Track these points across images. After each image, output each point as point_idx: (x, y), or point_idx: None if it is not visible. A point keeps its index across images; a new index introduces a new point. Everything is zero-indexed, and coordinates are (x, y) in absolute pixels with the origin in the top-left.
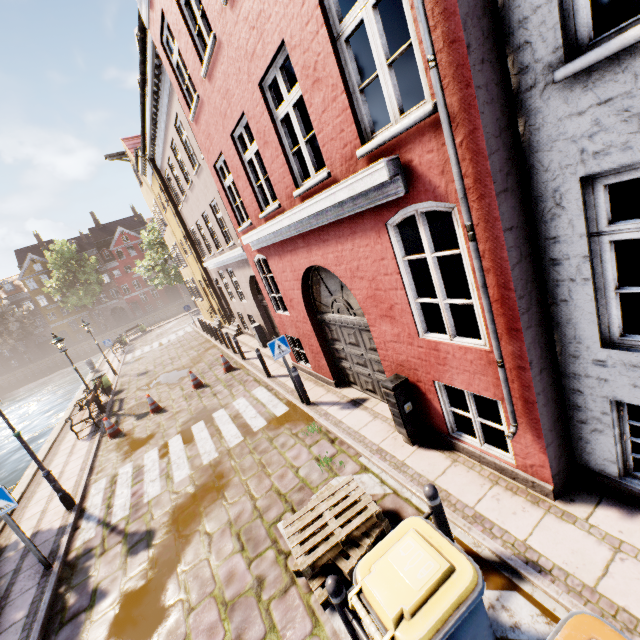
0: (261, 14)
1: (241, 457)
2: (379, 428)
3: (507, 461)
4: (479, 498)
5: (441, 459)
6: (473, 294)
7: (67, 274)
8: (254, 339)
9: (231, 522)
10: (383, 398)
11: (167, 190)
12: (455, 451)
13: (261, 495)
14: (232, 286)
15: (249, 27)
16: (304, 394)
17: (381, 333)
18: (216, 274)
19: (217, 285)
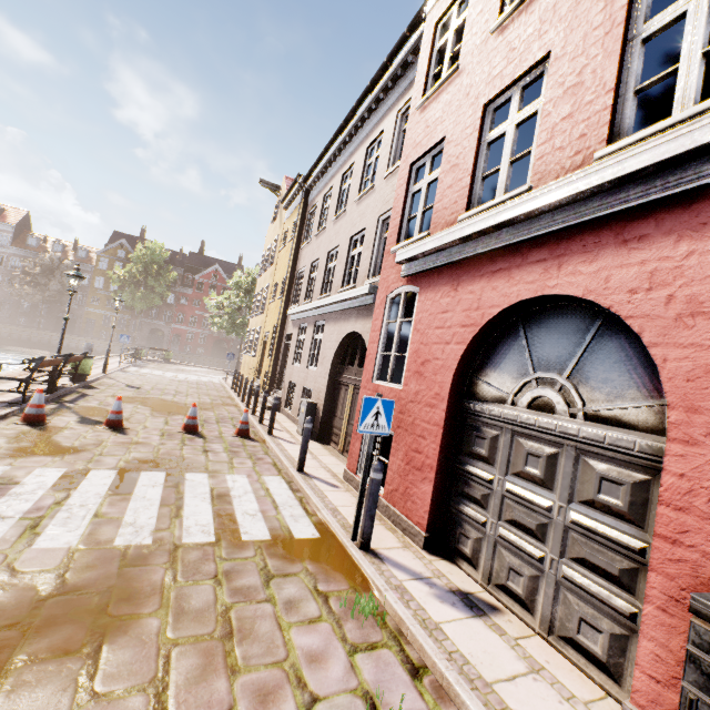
0: None
1: (192, 576)
2: None
3: None
4: None
5: None
6: None
7: (141, 272)
8: (291, 422)
9: None
10: (550, 630)
11: (302, 224)
12: None
13: None
14: (308, 344)
15: None
16: (369, 523)
17: None
18: (295, 327)
19: (286, 342)
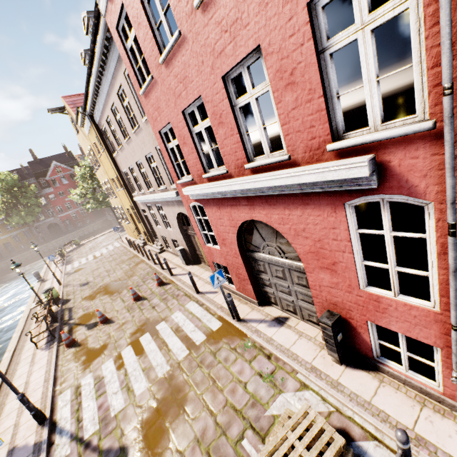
0: (237, 21)
1: (191, 371)
2: (307, 346)
3: (432, 387)
4: (415, 420)
5: (369, 379)
6: (431, 269)
7: (10, 198)
8: (176, 257)
9: (198, 439)
10: (303, 319)
11: (103, 140)
12: (378, 371)
13: (219, 411)
14: (159, 217)
15: (221, 30)
16: (236, 313)
17: (318, 279)
18: (144, 206)
19: (144, 214)
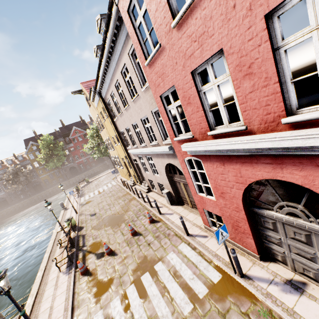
0: None
1: None
2: None
3: None
4: None
5: None
6: None
7: (48, 151)
8: (160, 196)
9: None
10: None
11: (107, 109)
12: None
13: None
14: (148, 165)
15: None
16: (240, 269)
17: None
18: (136, 157)
19: (135, 162)
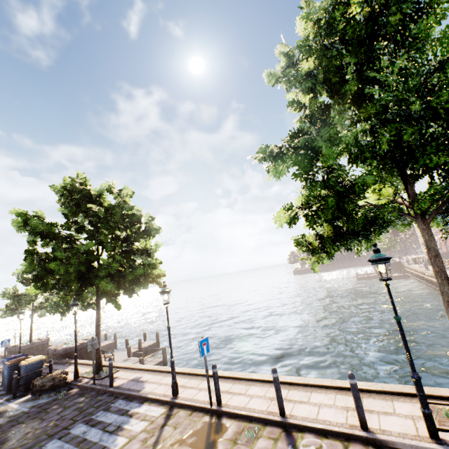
0: None
1: None
2: None
3: None
4: None
5: None
6: None
7: None
8: None
9: None
10: None
11: None
12: None
13: None
14: None
15: None
16: None
17: None
18: None
19: None
